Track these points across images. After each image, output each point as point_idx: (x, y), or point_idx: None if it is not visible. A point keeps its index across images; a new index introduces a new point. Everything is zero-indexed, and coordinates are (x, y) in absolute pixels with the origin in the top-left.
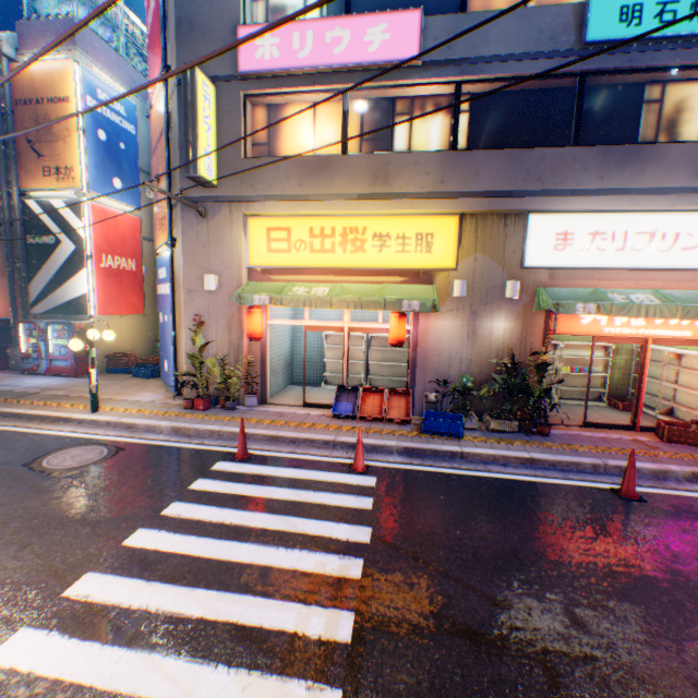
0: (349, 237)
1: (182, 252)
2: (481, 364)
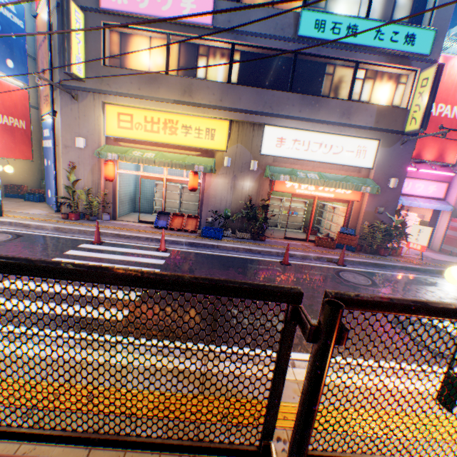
0: (168, 125)
1: (61, 121)
2: (237, 204)
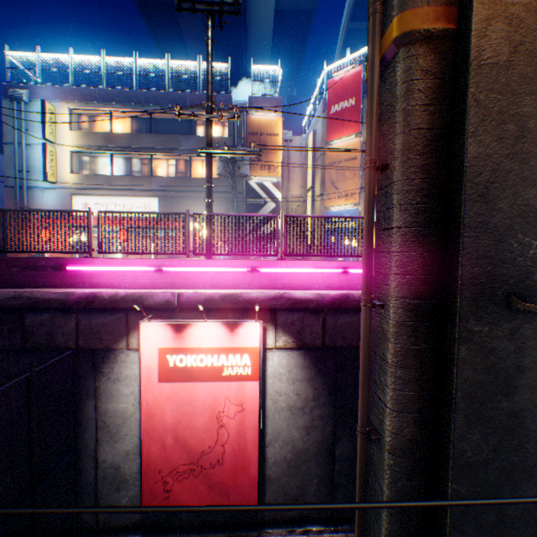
0: None
1: None
2: None
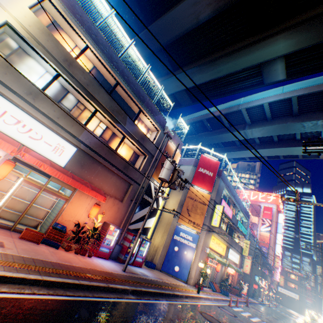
0: (218, 244)
1: (204, 238)
2: (220, 276)
